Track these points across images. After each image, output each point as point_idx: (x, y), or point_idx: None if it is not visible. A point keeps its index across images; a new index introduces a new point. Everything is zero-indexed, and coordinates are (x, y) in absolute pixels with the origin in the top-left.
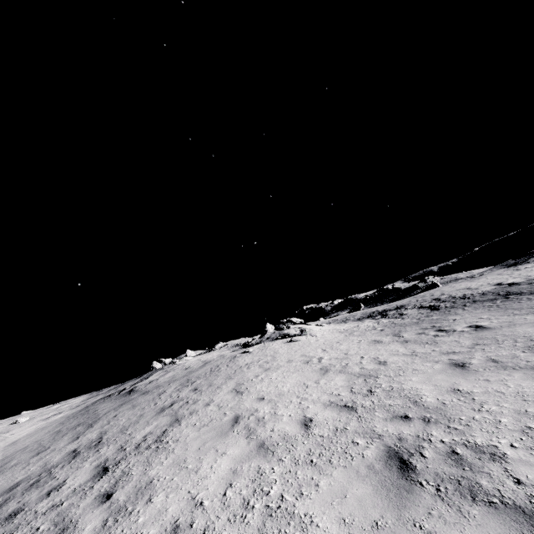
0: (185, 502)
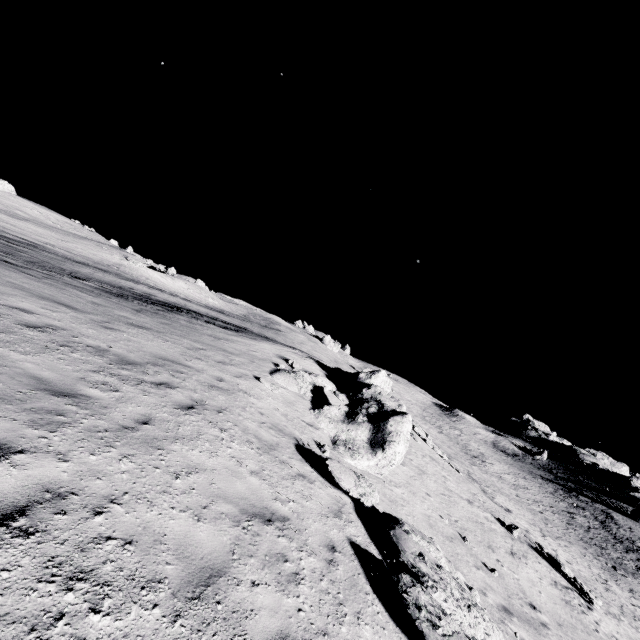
0: None
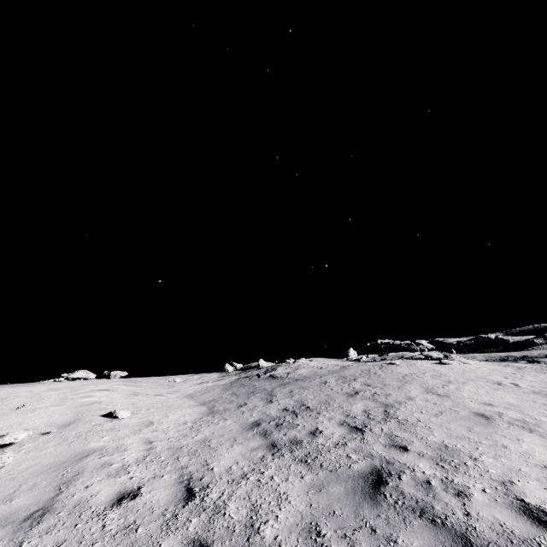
0: (538, 468)
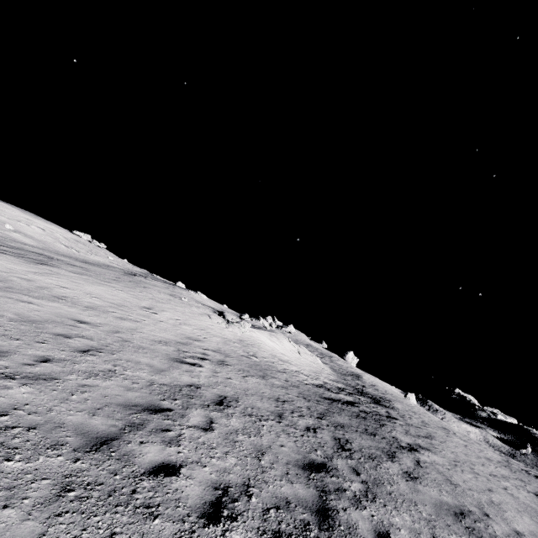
0: None
